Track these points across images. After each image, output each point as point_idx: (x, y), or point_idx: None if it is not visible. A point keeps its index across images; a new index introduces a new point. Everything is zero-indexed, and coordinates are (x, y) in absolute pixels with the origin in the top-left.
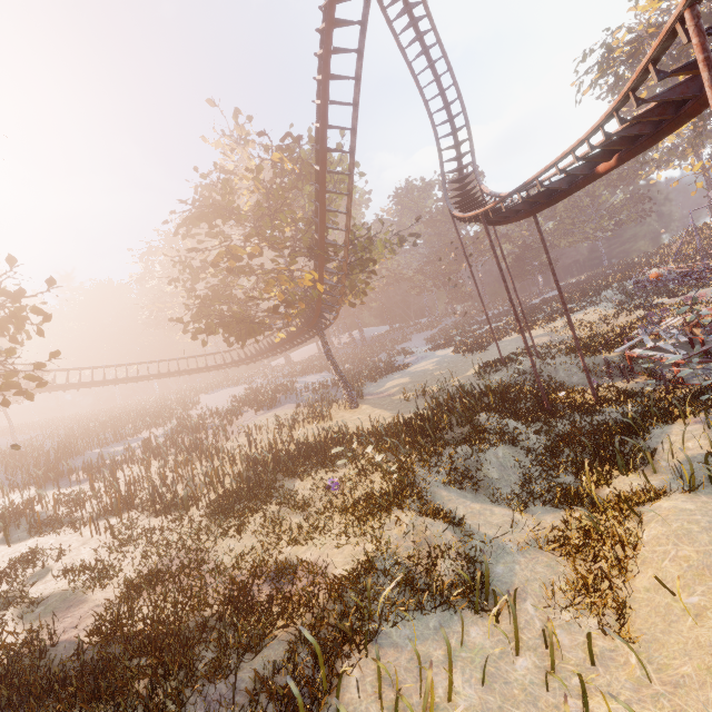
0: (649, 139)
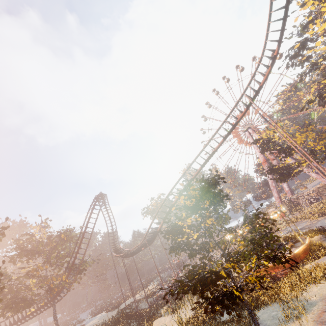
0: (147, 246)
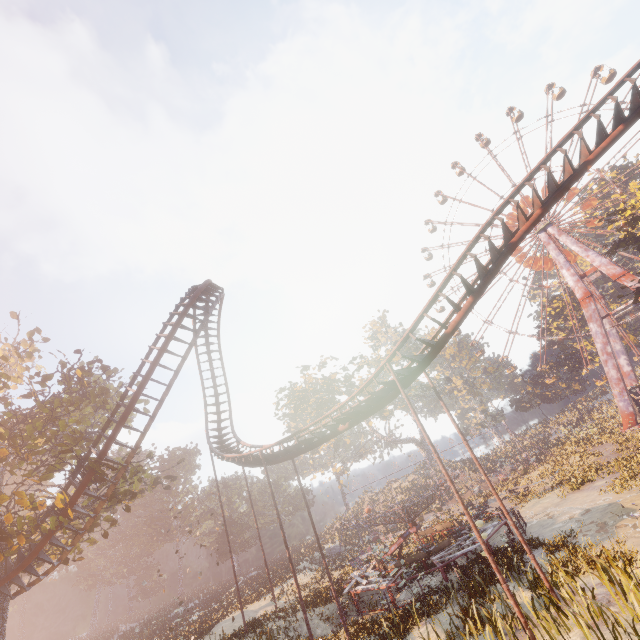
0: (365, 415)
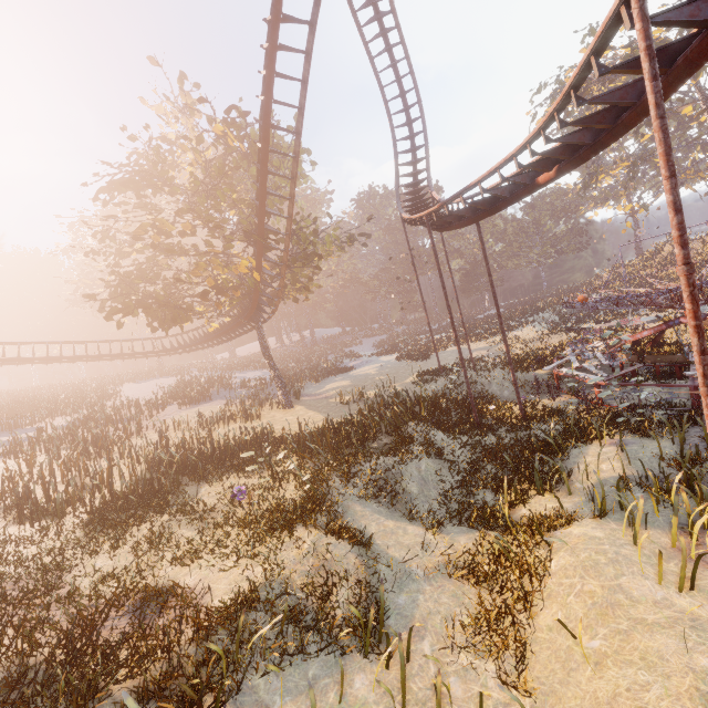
0: (587, 151)
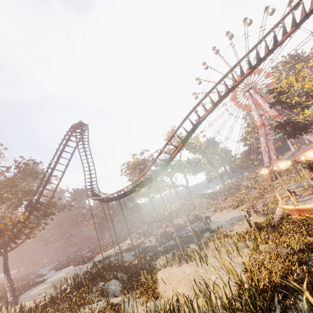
0: (145, 185)
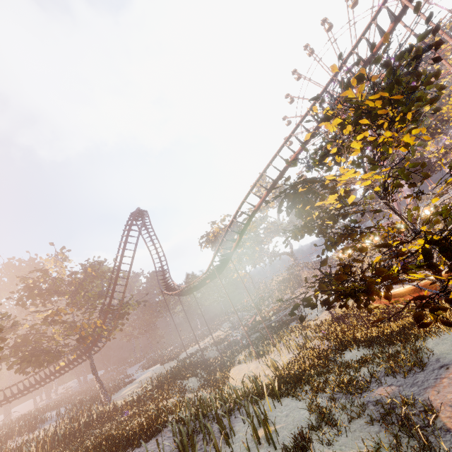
0: (214, 277)
